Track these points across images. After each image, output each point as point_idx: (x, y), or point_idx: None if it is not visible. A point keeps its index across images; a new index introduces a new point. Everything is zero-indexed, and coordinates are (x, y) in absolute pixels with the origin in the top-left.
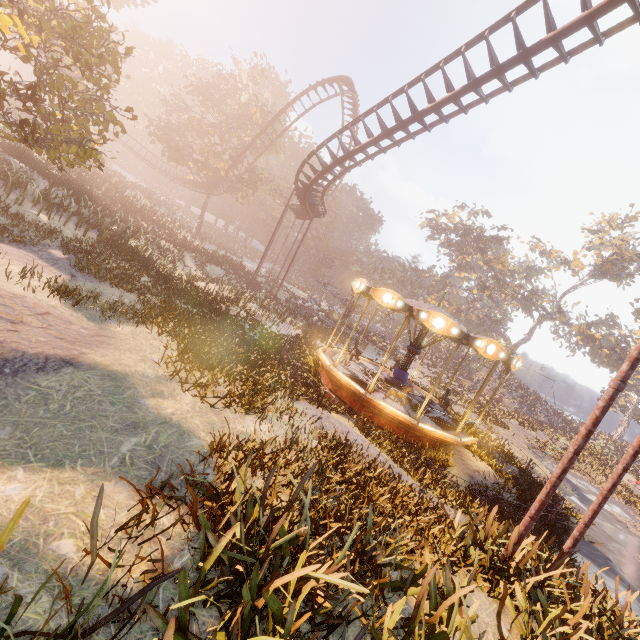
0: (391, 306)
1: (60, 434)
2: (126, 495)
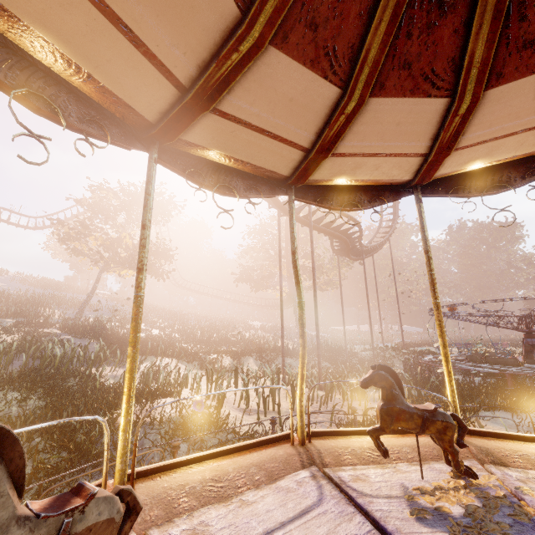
0: None
1: None
2: None
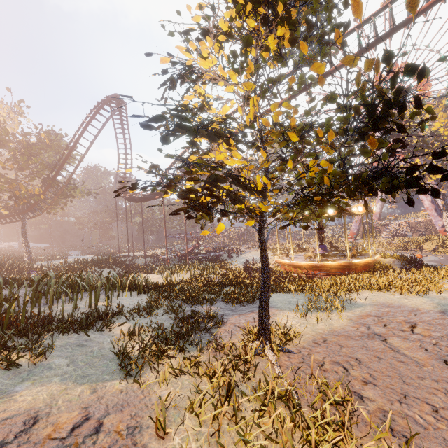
0: (335, 213)
1: None
2: None
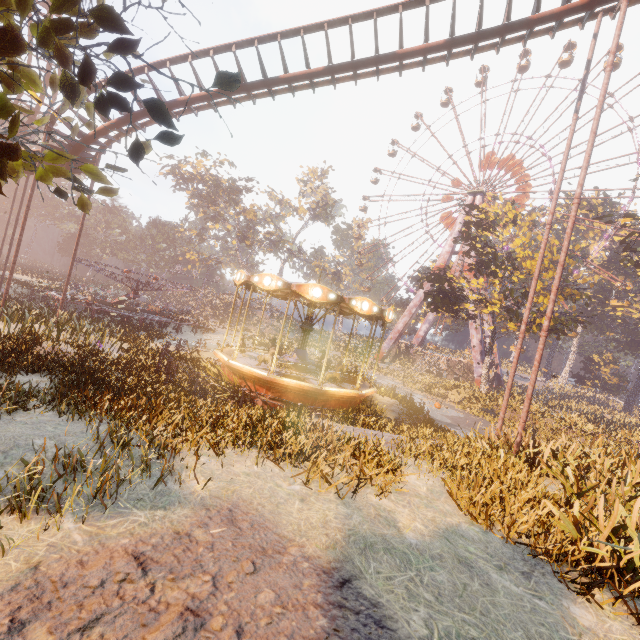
0: (323, 300)
1: (528, 639)
2: (585, 612)
